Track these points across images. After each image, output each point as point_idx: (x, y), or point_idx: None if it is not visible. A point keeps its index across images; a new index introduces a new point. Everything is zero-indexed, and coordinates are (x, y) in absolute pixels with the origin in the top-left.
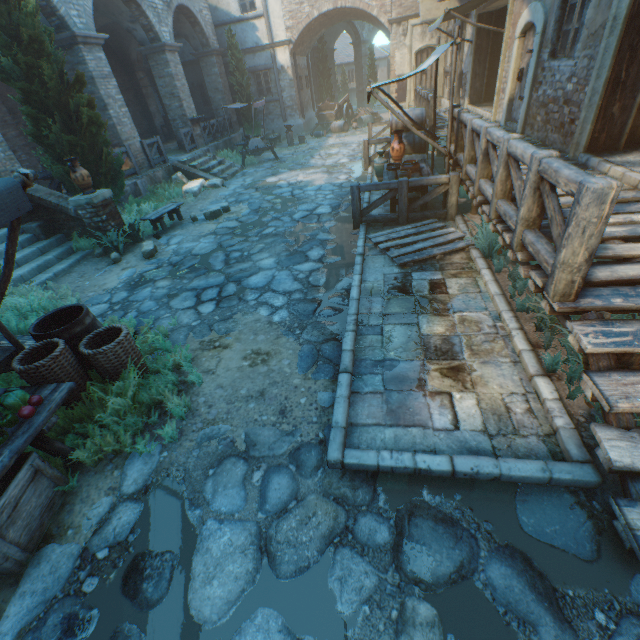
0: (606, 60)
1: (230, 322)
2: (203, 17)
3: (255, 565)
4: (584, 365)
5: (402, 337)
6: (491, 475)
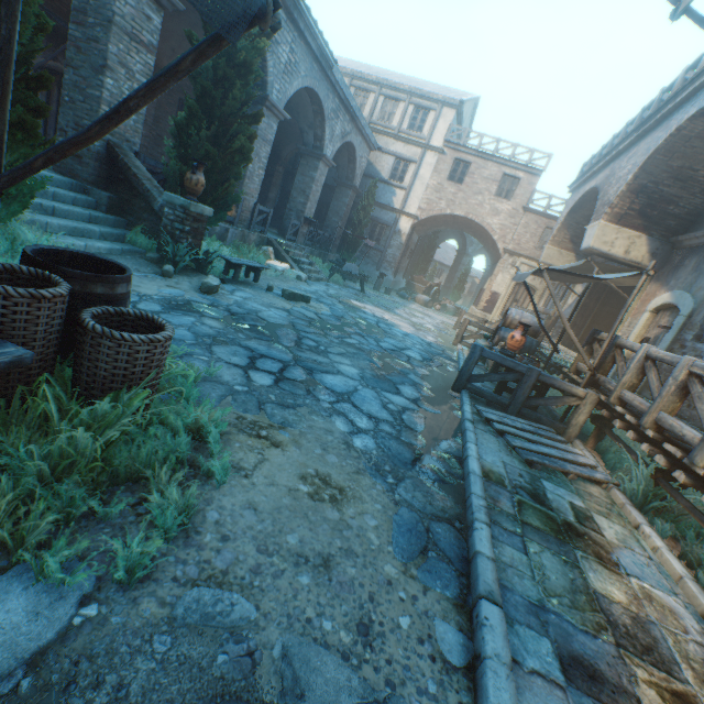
0: None
1: (291, 412)
2: (361, 162)
3: None
4: None
5: (561, 576)
6: None
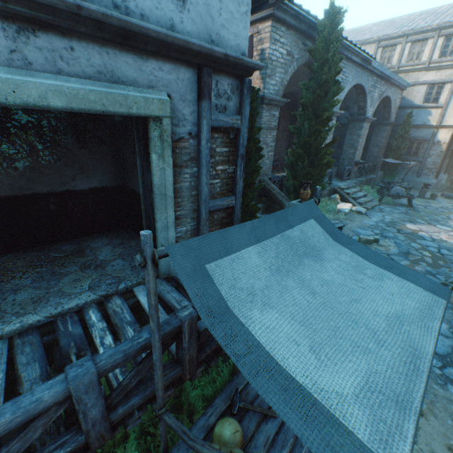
0: None
1: None
2: (394, 103)
3: None
4: None
5: None
6: None
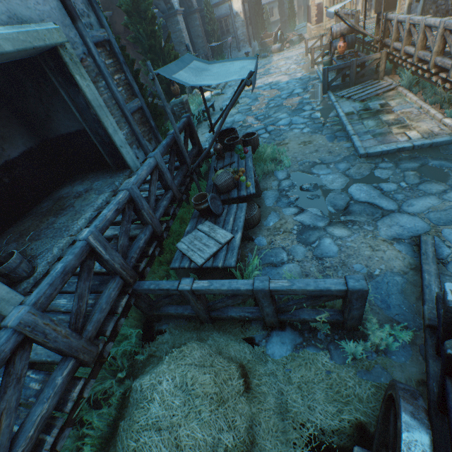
0: None
1: (282, 137)
2: None
3: (346, 179)
4: None
5: (373, 123)
6: (428, 144)
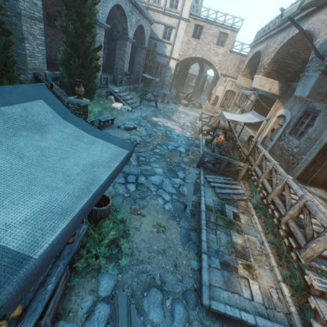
0: (314, 152)
1: (144, 201)
2: (147, 33)
3: None
4: (304, 286)
5: (225, 240)
6: None
